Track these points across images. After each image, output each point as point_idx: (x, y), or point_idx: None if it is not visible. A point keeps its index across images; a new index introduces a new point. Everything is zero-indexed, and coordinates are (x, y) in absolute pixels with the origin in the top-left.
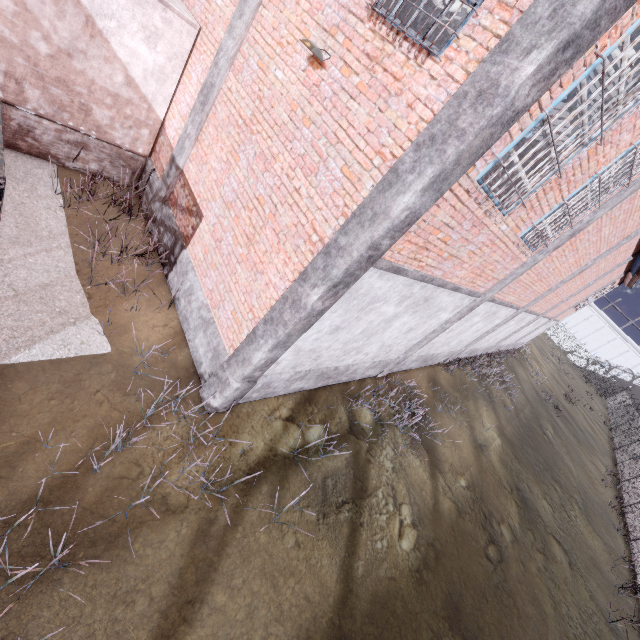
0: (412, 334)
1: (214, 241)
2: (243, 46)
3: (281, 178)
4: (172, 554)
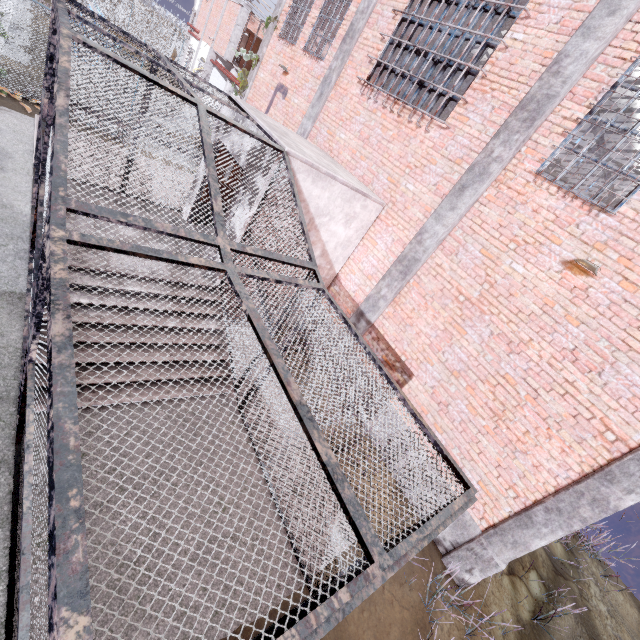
0: None
1: (436, 403)
2: (455, 232)
3: (540, 365)
4: None
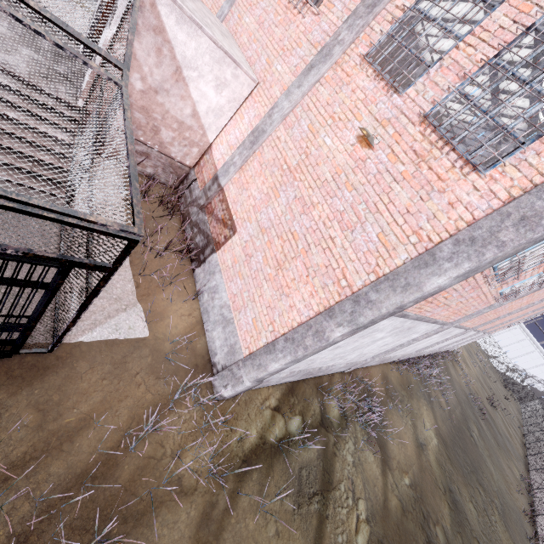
0: (385, 347)
1: (244, 255)
2: (296, 108)
3: (318, 224)
4: (182, 535)
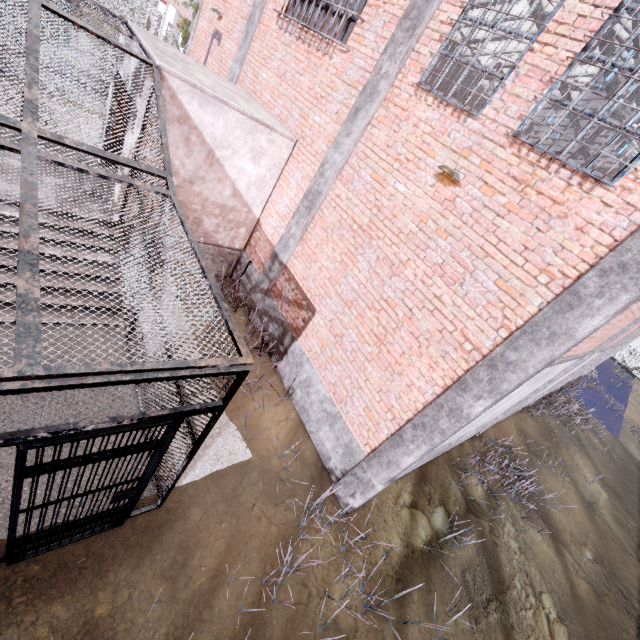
0: (518, 398)
1: (333, 336)
2: (351, 159)
3: (415, 284)
4: None
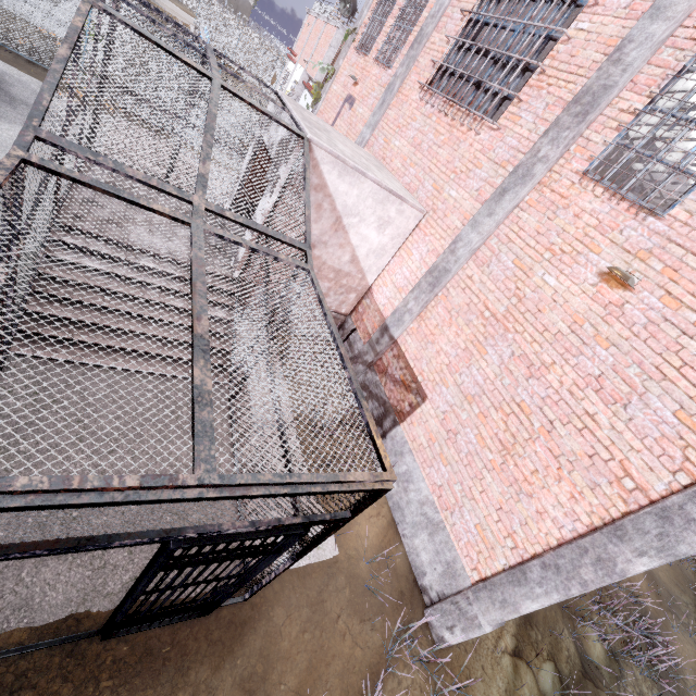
0: None
1: (445, 430)
2: (490, 240)
3: (559, 392)
4: None
